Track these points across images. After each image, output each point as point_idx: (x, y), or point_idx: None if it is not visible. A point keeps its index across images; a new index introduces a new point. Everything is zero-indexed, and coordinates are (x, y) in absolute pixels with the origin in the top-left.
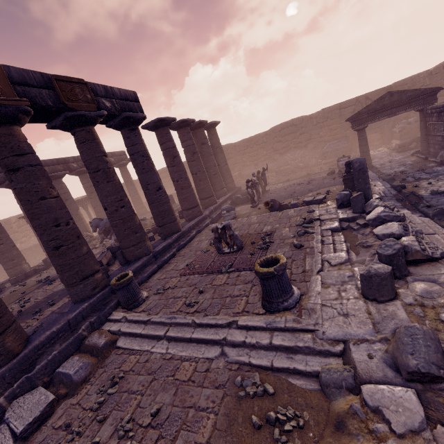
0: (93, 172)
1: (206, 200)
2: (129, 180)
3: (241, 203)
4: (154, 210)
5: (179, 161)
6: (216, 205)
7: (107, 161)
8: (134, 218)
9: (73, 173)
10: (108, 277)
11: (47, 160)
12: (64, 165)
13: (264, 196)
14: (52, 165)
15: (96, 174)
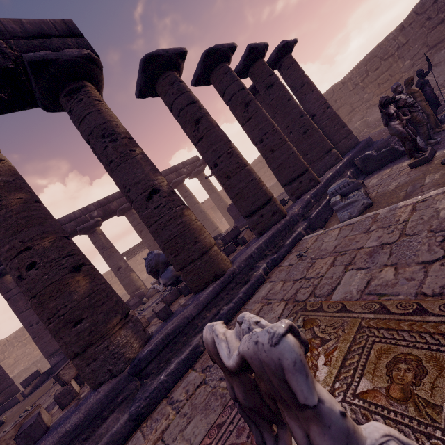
0: None
1: (293, 184)
2: (209, 188)
3: (379, 167)
4: (156, 241)
5: (207, 126)
6: (318, 188)
7: None
8: (69, 285)
9: None
10: (42, 435)
11: (114, 194)
12: None
13: (442, 131)
14: (120, 197)
15: None
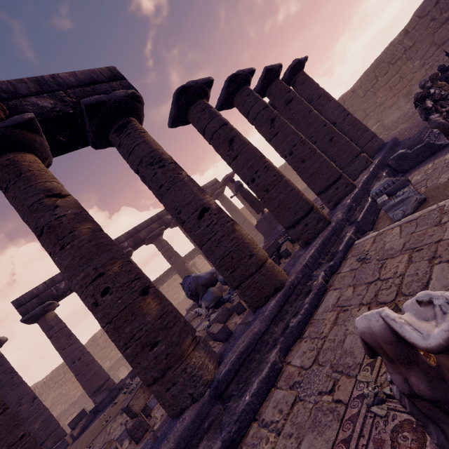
0: (38, 238)
1: (329, 191)
2: (231, 208)
3: (416, 163)
4: (210, 259)
5: (241, 144)
6: (356, 191)
7: (55, 206)
8: (141, 308)
9: (171, 225)
10: None
11: (142, 223)
12: (159, 221)
13: None
14: (147, 226)
15: (41, 240)
